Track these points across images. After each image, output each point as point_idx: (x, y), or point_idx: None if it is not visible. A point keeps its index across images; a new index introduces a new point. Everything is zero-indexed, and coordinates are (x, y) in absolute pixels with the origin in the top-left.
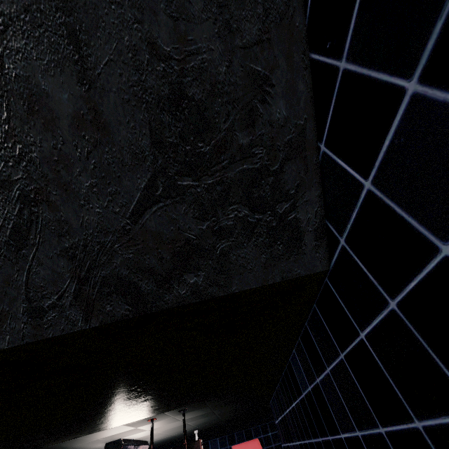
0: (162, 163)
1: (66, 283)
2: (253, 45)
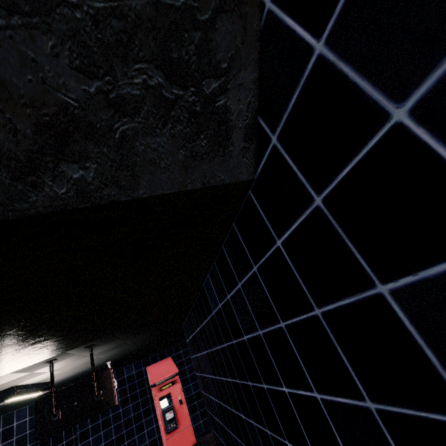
0: None
1: None
2: None
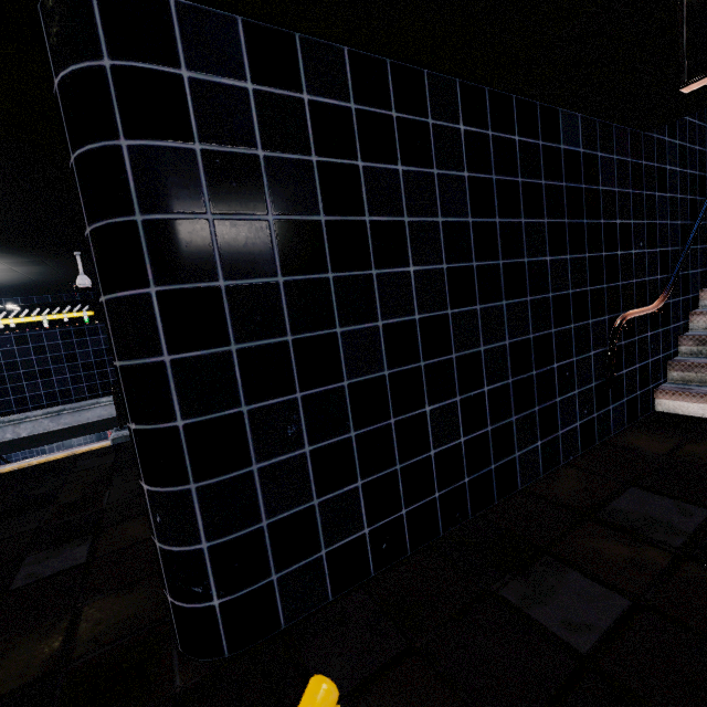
0: None
1: None
2: None
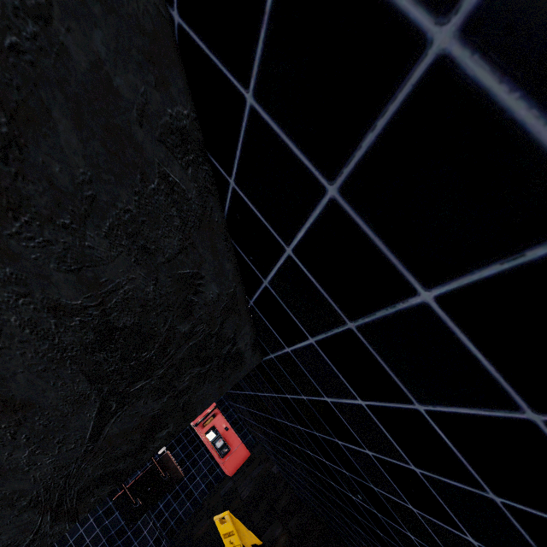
0: (109, 389)
1: (38, 522)
2: (177, 255)
